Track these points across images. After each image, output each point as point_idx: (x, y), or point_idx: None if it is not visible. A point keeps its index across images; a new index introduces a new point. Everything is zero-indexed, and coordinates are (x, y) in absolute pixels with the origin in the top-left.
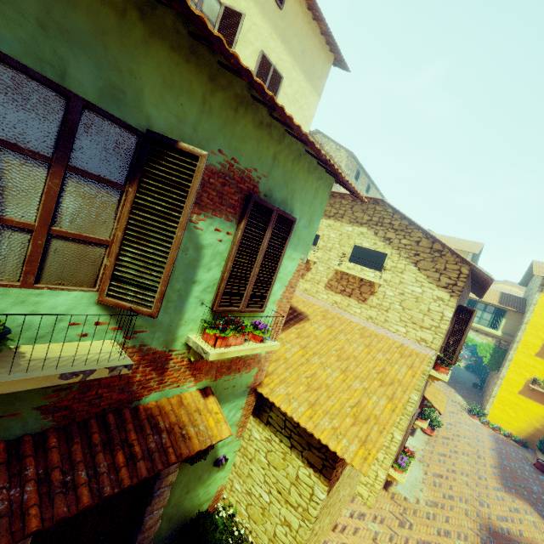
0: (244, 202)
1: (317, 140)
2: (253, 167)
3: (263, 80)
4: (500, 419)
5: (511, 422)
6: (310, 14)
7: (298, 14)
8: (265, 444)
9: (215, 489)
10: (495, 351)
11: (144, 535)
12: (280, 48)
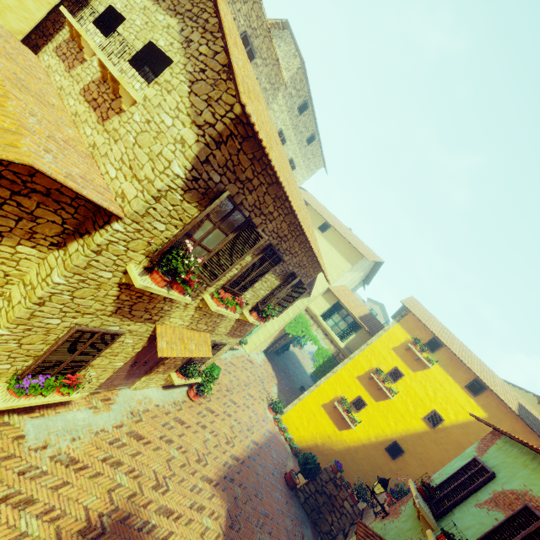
0: None
1: None
2: None
3: None
4: (292, 422)
5: (300, 429)
6: None
7: None
8: None
9: None
10: (329, 360)
11: None
12: None
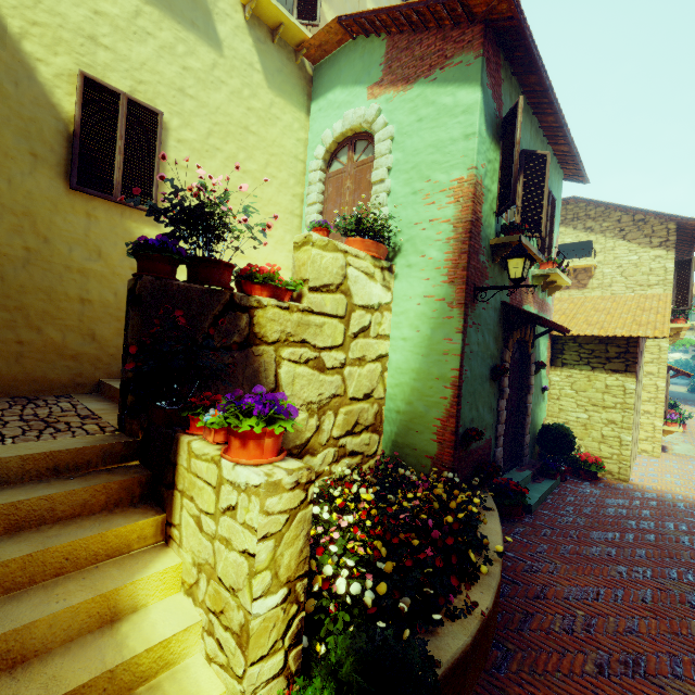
0: None
1: None
2: None
3: None
4: None
5: None
6: None
7: None
8: (567, 381)
9: (542, 418)
10: None
11: (527, 421)
12: None
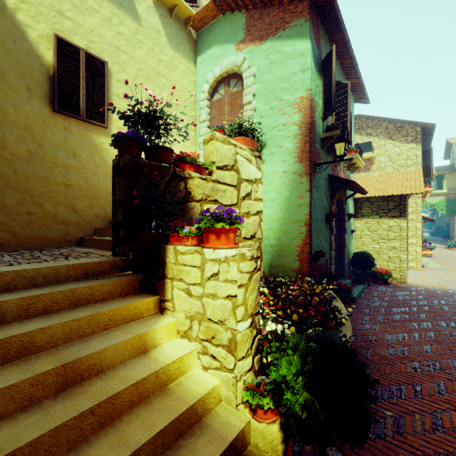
0: None
1: None
2: None
3: None
4: None
5: None
6: None
7: None
8: (365, 226)
9: (352, 250)
10: (447, 203)
11: (345, 250)
12: None
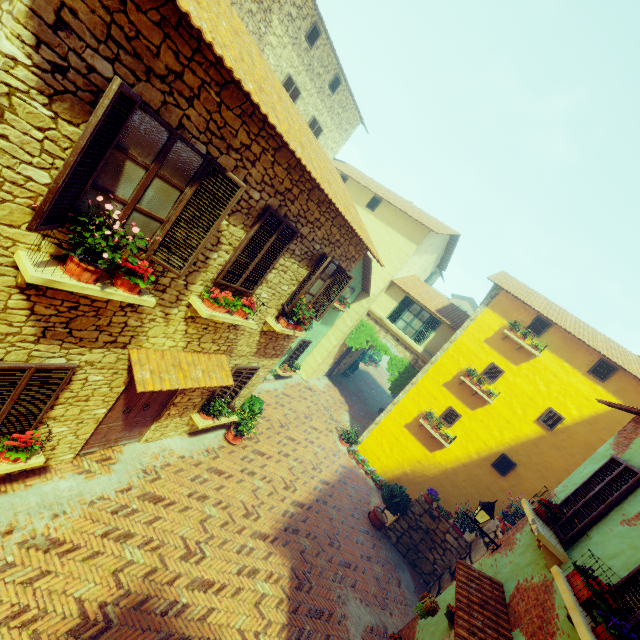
0: None
1: None
2: None
3: None
4: (371, 452)
5: (382, 458)
6: None
7: None
8: None
9: None
10: (406, 370)
11: None
12: None
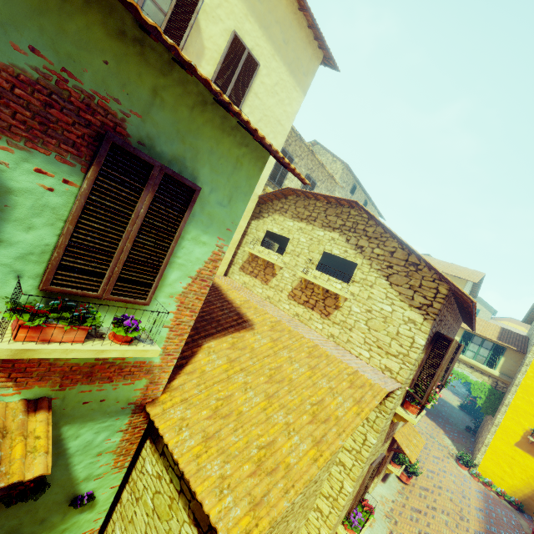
0: (97, 143)
1: (307, 146)
2: (112, 95)
3: (234, 62)
4: (492, 473)
5: (505, 478)
6: (296, 4)
7: (281, 0)
8: (155, 482)
9: None
10: (490, 392)
11: None
12: (258, 32)
